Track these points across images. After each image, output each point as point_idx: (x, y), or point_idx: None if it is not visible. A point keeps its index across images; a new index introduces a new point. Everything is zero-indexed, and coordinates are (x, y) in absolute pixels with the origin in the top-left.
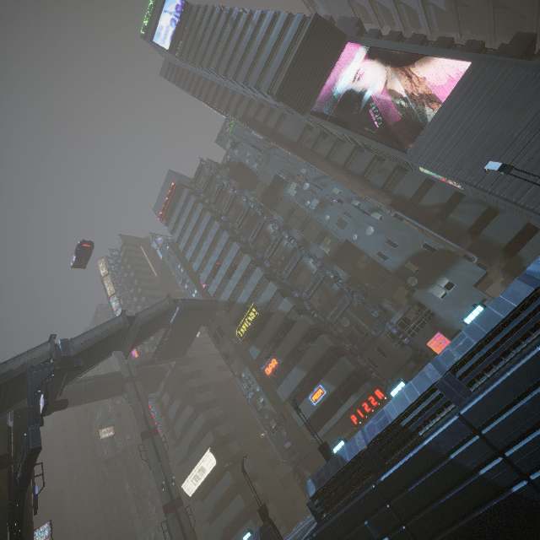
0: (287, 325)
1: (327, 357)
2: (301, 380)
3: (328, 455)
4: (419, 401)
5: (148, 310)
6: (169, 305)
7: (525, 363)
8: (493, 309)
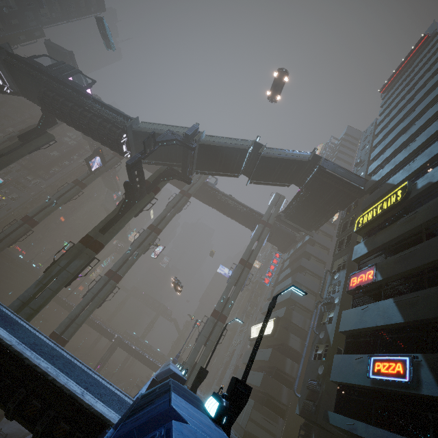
0: (437, 229)
1: None
2: (384, 323)
3: None
4: None
5: (283, 152)
6: (308, 158)
7: None
8: None
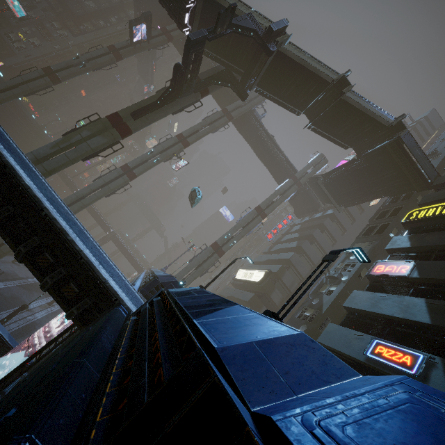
0: None
1: None
2: (403, 317)
3: None
4: None
5: (366, 103)
6: (389, 123)
7: None
8: None
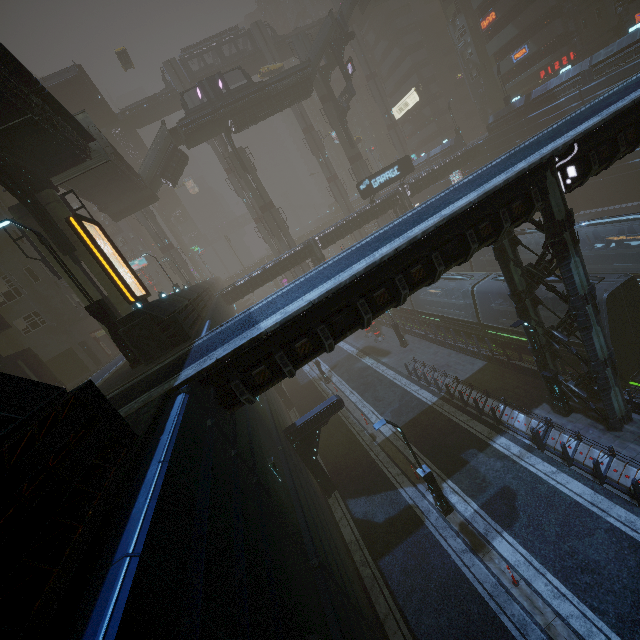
0: None
1: (543, 18)
2: (511, 38)
3: (508, 103)
4: (568, 81)
5: None
6: None
7: (623, 70)
8: (639, 31)
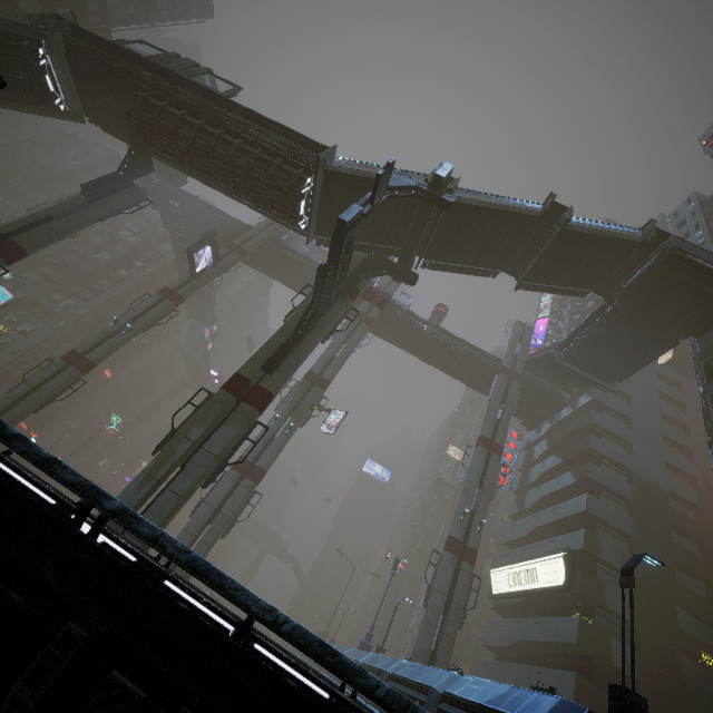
0: None
1: None
2: None
3: None
4: None
5: (594, 225)
6: (640, 238)
7: None
8: None
